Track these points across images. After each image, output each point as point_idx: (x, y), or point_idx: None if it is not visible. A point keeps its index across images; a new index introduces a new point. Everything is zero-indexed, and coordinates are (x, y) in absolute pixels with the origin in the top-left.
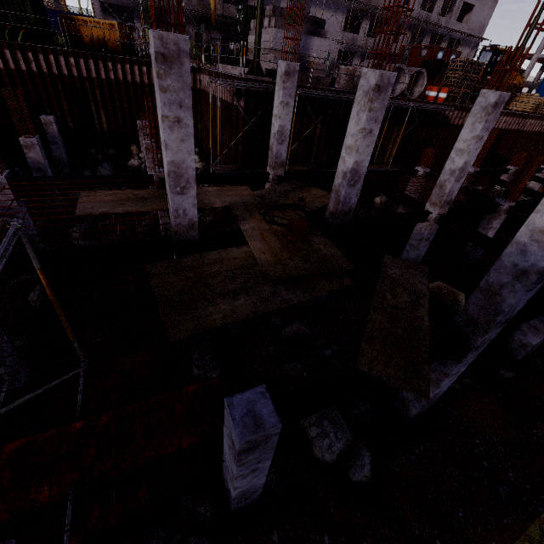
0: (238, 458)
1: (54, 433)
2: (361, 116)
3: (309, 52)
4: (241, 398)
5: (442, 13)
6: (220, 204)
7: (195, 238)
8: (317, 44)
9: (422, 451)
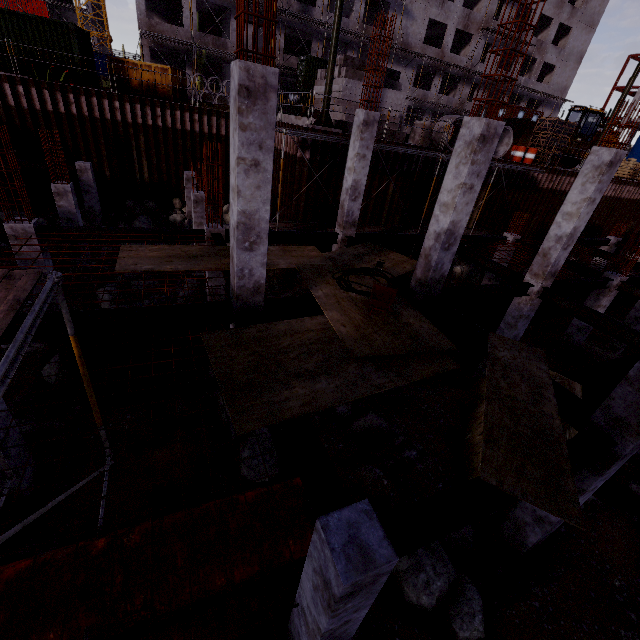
0: (334, 607)
1: (68, 555)
2: (461, 170)
3: (382, 104)
4: (339, 518)
5: (520, 72)
6: (285, 266)
7: (260, 304)
8: (391, 97)
9: (547, 595)
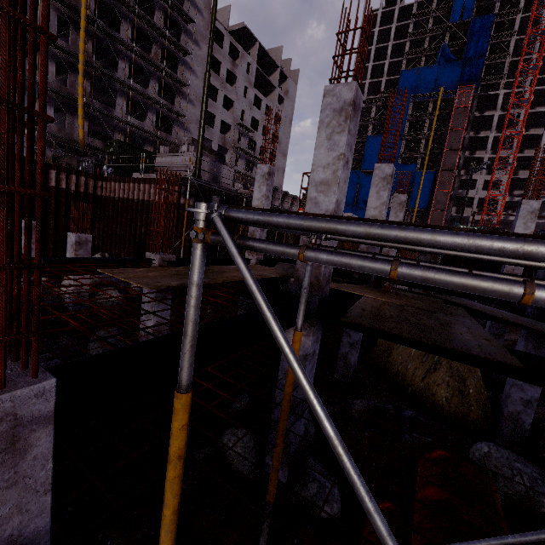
0: None
1: None
2: (382, 194)
3: (221, 175)
4: None
5: None
6: (273, 275)
7: (327, 294)
8: (226, 170)
9: None
